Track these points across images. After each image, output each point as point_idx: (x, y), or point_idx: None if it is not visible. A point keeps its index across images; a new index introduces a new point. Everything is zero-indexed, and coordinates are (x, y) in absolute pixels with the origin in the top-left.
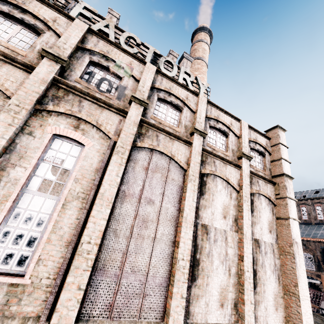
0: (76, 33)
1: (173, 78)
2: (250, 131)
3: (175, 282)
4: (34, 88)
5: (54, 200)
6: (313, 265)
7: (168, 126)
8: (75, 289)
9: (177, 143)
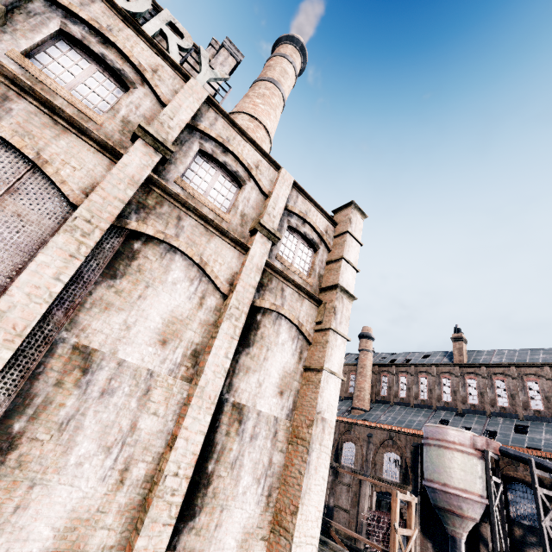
0: None
1: (129, 15)
2: (297, 196)
3: None
4: None
5: None
6: (397, 473)
7: (66, 97)
8: None
9: (75, 140)
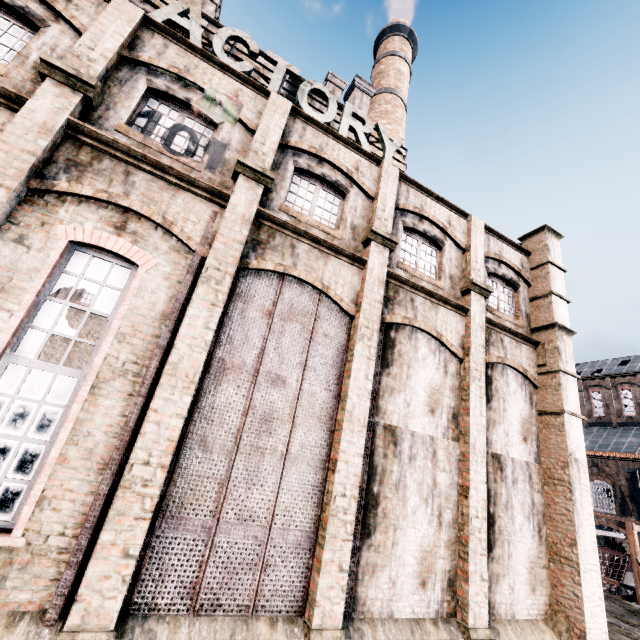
0: (116, 27)
1: (329, 127)
2: (488, 239)
3: (327, 540)
4: (25, 143)
5: (74, 378)
6: (611, 504)
7: (317, 226)
8: (117, 557)
9: (335, 262)
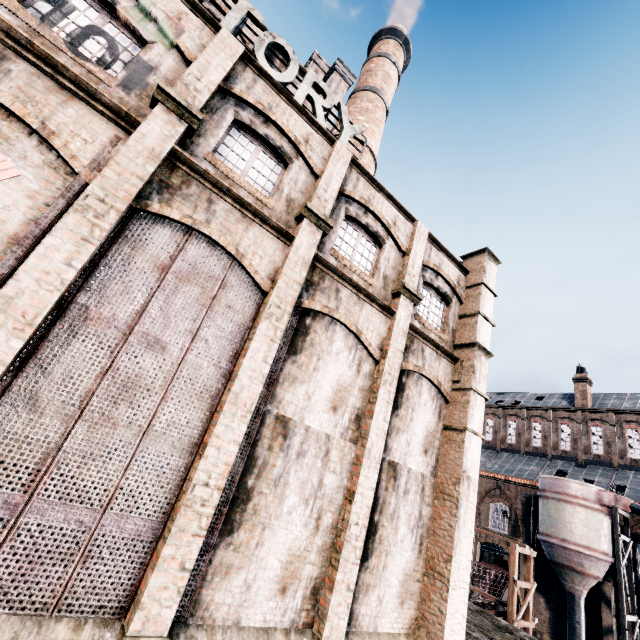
0: None
1: (283, 87)
2: (431, 248)
3: (172, 533)
4: None
5: None
6: (506, 525)
7: (247, 188)
8: None
9: (258, 230)
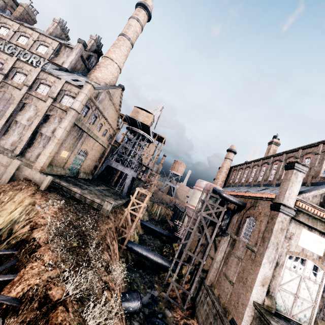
0: None
1: (26, 62)
2: (68, 85)
3: None
4: None
5: None
6: None
7: (16, 83)
8: None
9: (16, 90)
